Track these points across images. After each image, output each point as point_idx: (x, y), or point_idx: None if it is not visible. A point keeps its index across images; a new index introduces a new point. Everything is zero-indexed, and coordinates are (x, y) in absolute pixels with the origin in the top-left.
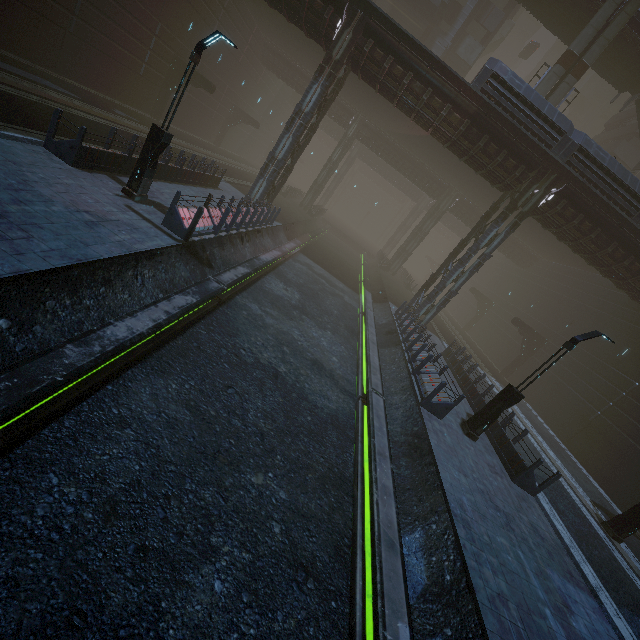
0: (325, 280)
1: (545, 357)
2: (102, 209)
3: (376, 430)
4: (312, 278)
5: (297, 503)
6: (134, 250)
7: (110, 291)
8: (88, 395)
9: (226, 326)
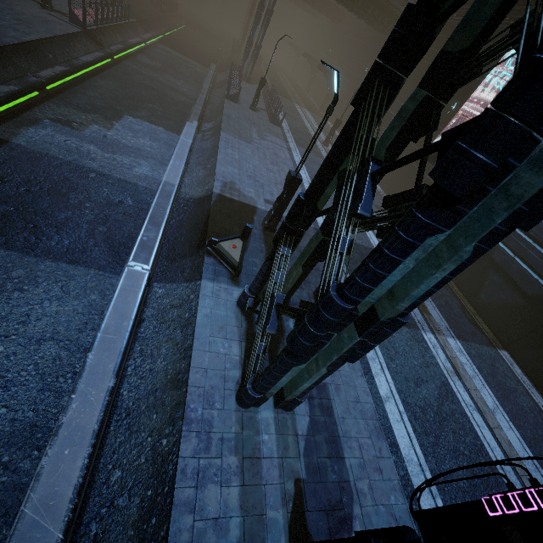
0: (181, 59)
1: (339, 89)
2: (42, 16)
3: (198, 100)
4: (170, 58)
5: (166, 112)
6: (68, 33)
7: (70, 51)
8: (86, 80)
9: (123, 71)
